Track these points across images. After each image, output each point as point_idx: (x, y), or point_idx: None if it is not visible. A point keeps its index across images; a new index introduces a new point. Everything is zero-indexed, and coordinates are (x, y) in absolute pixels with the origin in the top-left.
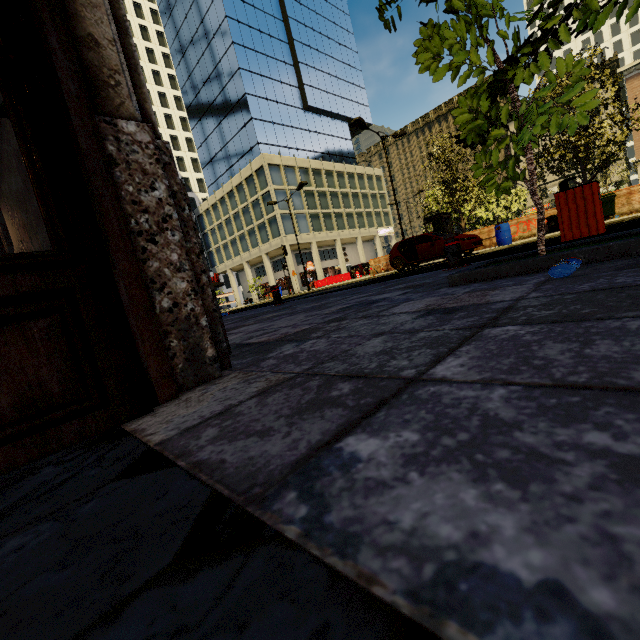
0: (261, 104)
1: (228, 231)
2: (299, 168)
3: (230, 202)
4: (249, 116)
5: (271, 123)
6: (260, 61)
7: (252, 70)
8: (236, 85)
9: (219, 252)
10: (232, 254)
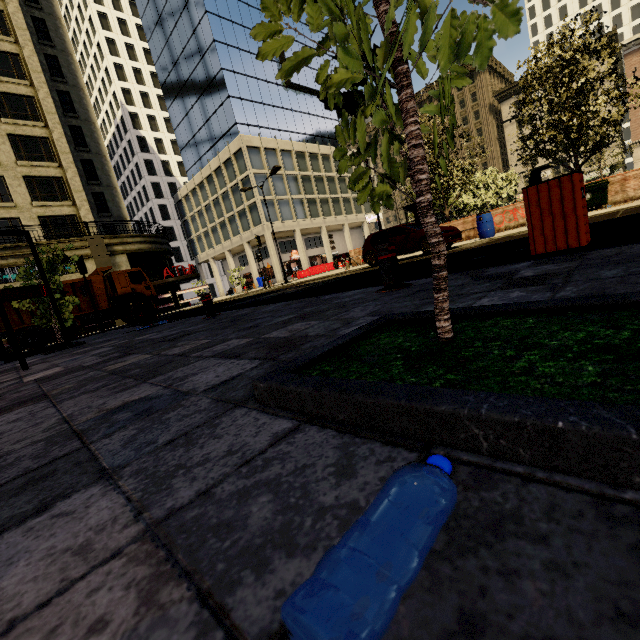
0: (239, 81)
1: (208, 218)
2: (281, 151)
3: (209, 187)
4: (226, 94)
5: (250, 102)
6: (237, 33)
7: (228, 43)
8: (211, 59)
9: (200, 240)
10: (213, 242)
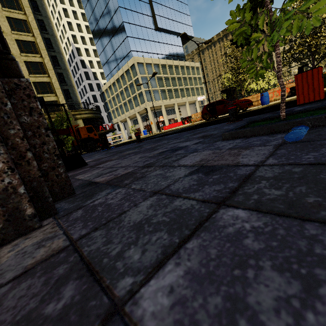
0: (132, 28)
1: (118, 101)
2: (154, 64)
3: (118, 85)
4: (125, 35)
5: (138, 39)
6: (130, 2)
7: (126, 7)
8: (117, 17)
9: (114, 112)
10: (120, 113)
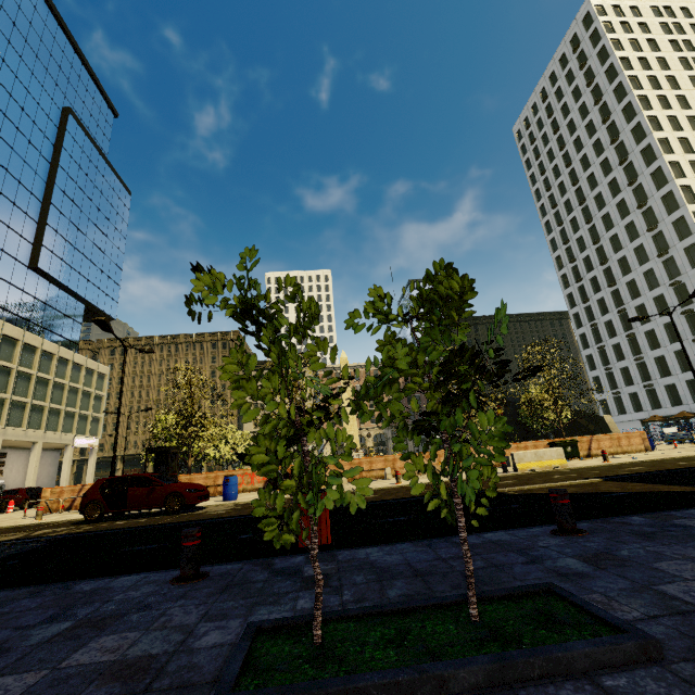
0: None
1: None
2: None
3: None
4: None
5: None
6: None
7: None
8: None
9: None
10: None
